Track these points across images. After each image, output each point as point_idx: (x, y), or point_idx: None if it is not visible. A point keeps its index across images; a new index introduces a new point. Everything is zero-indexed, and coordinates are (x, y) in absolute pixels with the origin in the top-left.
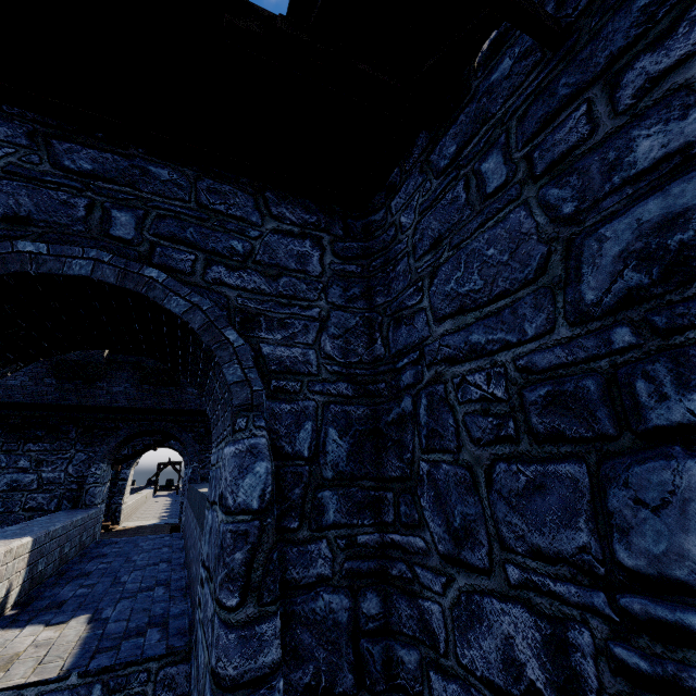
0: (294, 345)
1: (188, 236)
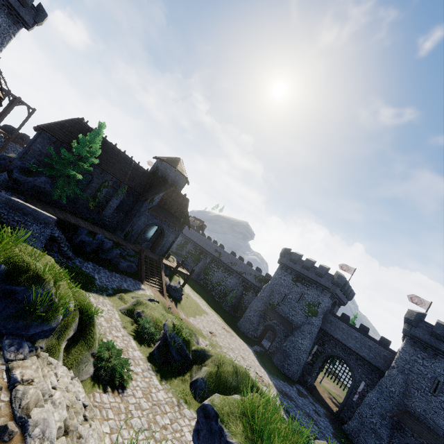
0: None
1: None
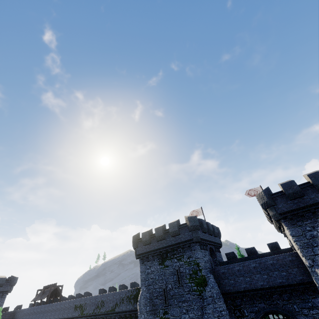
0: None
1: None
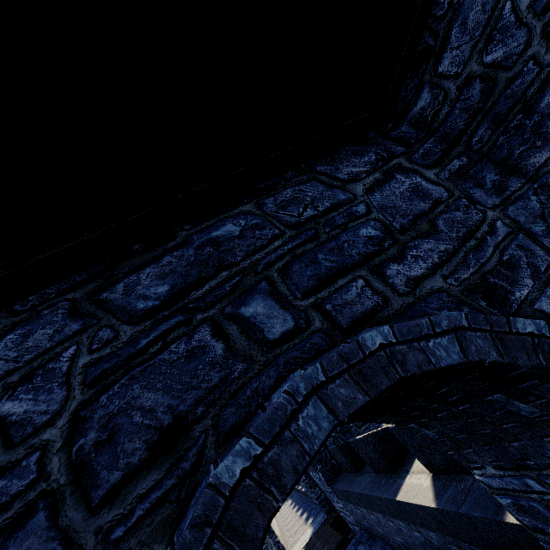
0: (548, 276)
1: (327, 265)
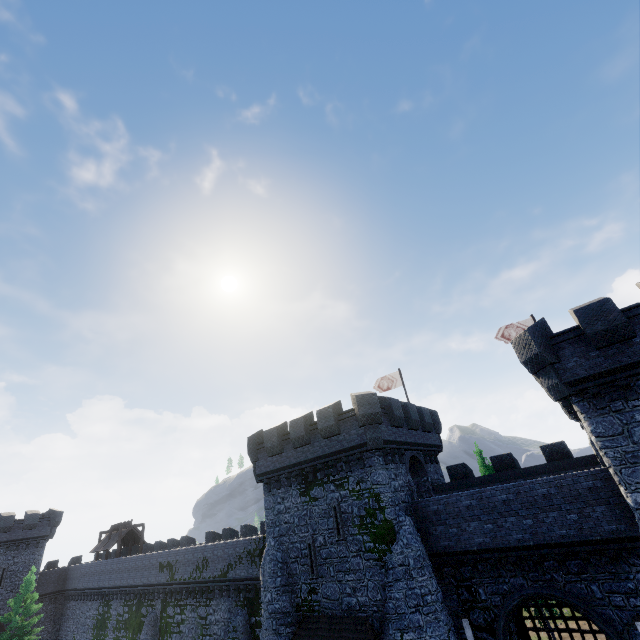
0: None
1: None
